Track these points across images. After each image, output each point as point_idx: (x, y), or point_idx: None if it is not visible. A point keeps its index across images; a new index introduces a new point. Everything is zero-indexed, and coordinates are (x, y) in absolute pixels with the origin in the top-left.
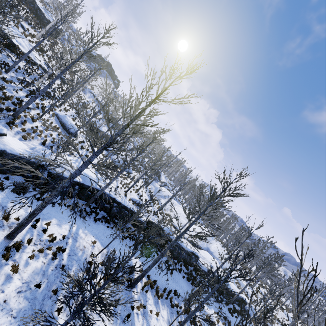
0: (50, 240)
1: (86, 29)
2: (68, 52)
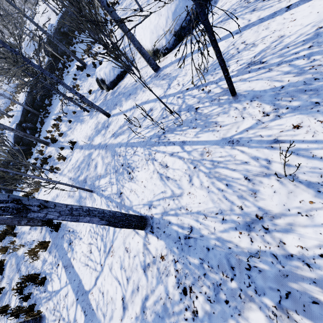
0: (55, 126)
1: None
2: None
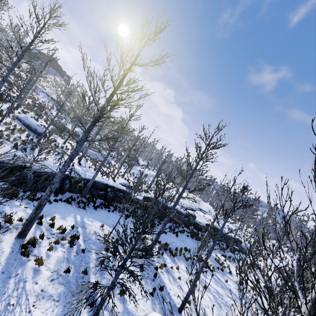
0: (61, 232)
1: (29, 10)
2: (3, 51)
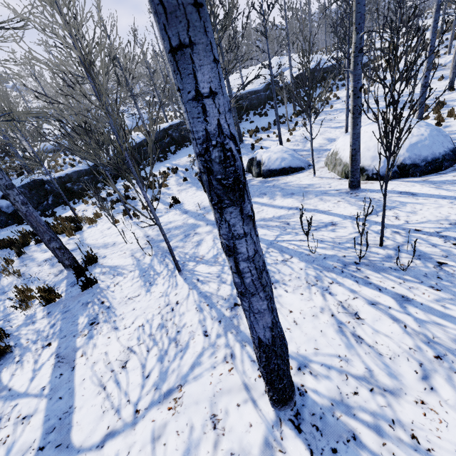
0: (163, 174)
1: None
2: None
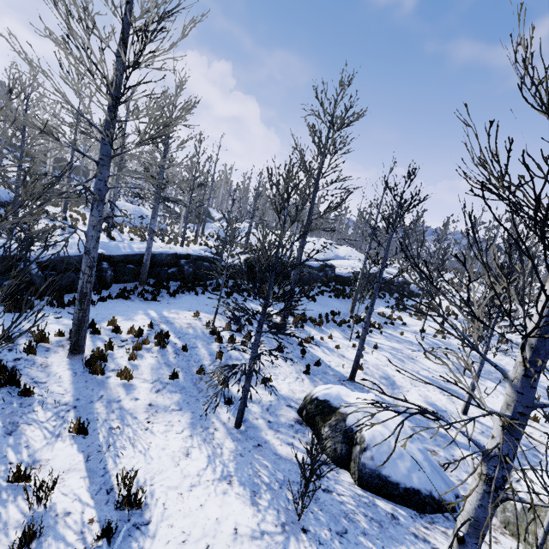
0: (136, 335)
1: None
2: None
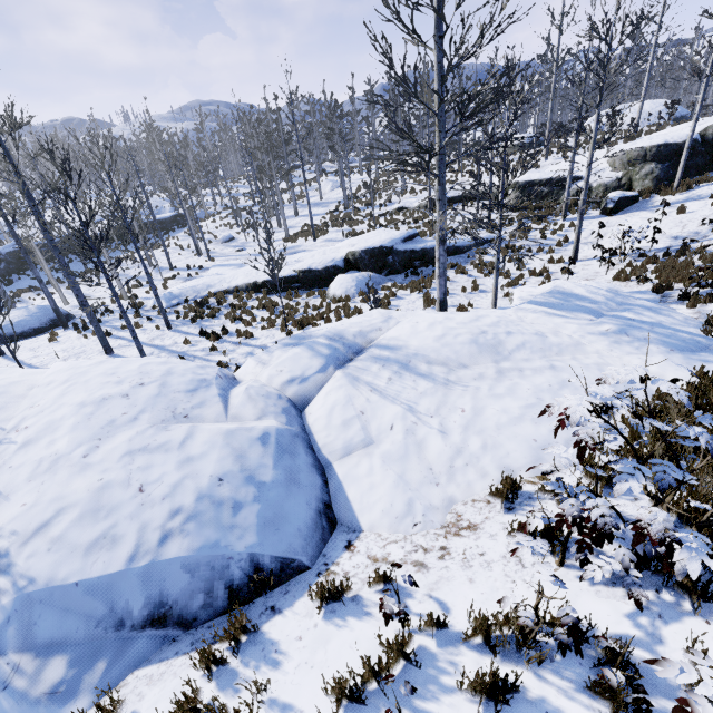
0: None
1: None
2: None
